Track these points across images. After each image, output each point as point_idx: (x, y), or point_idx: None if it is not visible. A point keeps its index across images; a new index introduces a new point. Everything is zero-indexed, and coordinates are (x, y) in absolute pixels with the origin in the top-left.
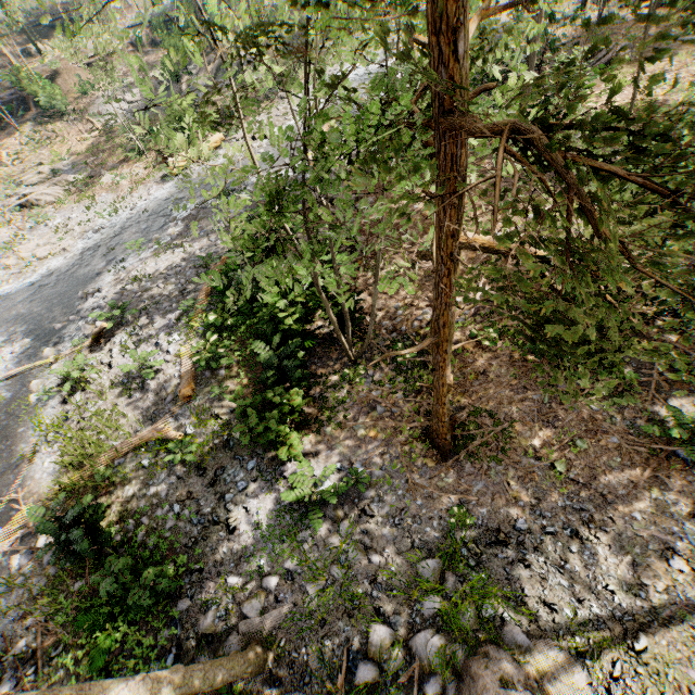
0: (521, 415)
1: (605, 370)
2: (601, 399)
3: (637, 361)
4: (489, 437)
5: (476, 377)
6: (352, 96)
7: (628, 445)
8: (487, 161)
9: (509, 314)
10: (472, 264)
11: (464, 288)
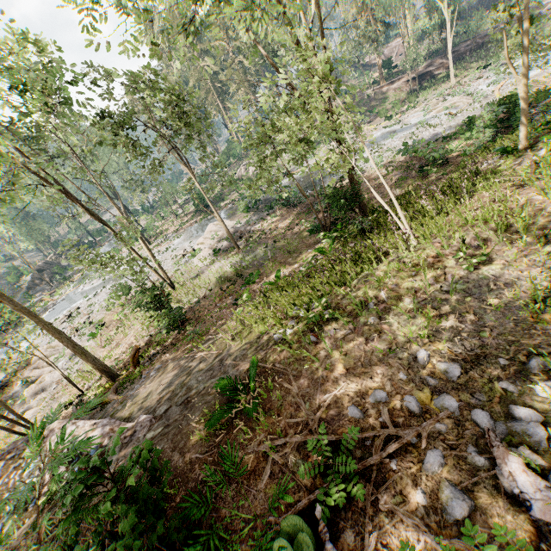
0: None
1: None
2: None
3: None
4: None
5: None
6: None
7: None
8: None
9: None
10: None
11: None
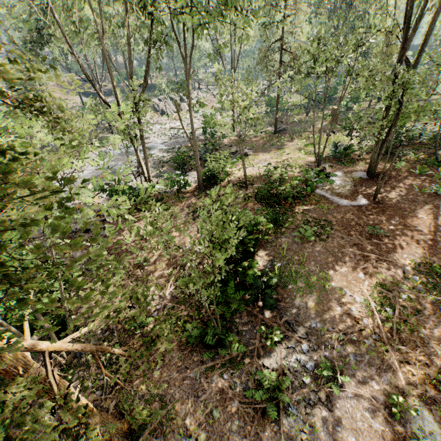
0: (181, 394)
1: (228, 347)
2: (229, 368)
3: (250, 333)
4: (156, 423)
5: (156, 363)
6: (116, 163)
7: (241, 408)
8: (184, 202)
9: (182, 307)
10: (168, 270)
11: (160, 288)
